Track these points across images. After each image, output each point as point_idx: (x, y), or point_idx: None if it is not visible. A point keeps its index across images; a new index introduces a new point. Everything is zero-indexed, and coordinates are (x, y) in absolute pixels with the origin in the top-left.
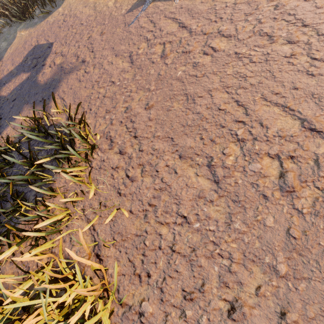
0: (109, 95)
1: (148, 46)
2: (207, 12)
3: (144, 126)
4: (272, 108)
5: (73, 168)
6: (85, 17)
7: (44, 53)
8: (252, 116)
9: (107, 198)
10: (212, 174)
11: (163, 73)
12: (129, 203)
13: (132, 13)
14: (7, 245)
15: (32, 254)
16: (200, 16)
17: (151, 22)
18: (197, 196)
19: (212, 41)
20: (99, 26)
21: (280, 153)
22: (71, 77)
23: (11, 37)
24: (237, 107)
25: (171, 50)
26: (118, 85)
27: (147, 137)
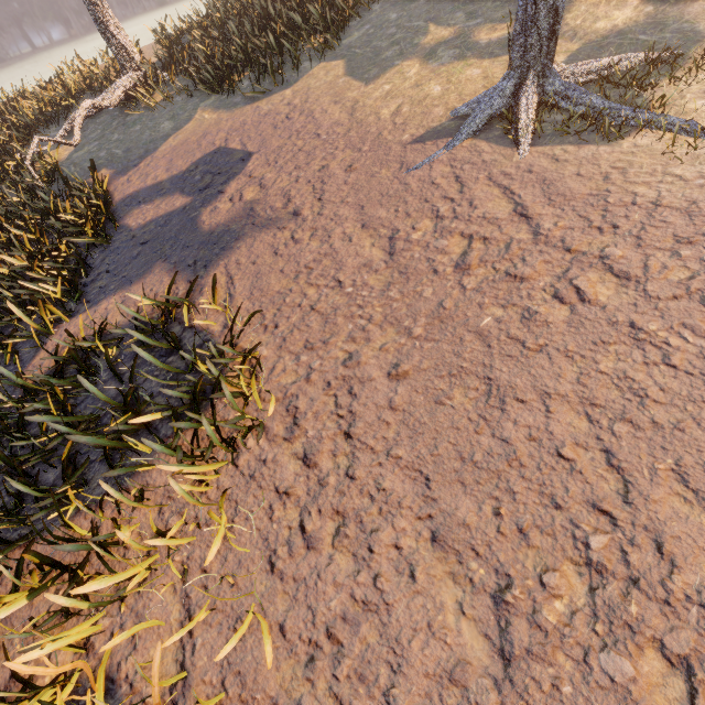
0: (322, 308)
1: (434, 230)
2: (585, 202)
3: (373, 416)
4: (697, 512)
5: (197, 466)
6: (328, 124)
7: (229, 169)
8: (639, 510)
9: (243, 564)
10: (499, 627)
11: (451, 305)
12: (285, 602)
13: (422, 148)
14: (13, 570)
15: (46, 650)
16: (566, 205)
17: (455, 179)
18: (448, 672)
19: (581, 274)
20: (349, 151)
21: (695, 658)
22: (262, 237)
23: (185, 116)
24: (606, 468)
25: (483, 259)
26: (348, 295)
27: (373, 448)
